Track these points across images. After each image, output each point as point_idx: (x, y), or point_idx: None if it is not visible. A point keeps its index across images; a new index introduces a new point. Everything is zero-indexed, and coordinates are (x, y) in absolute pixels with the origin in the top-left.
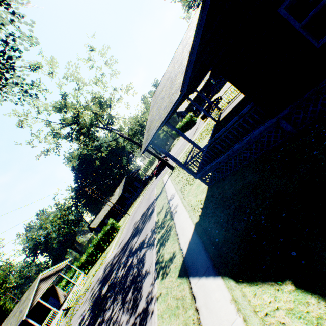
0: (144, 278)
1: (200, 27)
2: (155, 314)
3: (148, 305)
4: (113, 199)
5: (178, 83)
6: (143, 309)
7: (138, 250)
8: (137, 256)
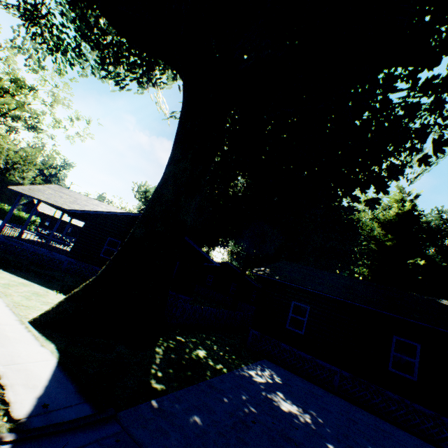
0: None
1: (100, 212)
2: None
3: None
4: None
5: (75, 207)
6: None
7: None
8: None
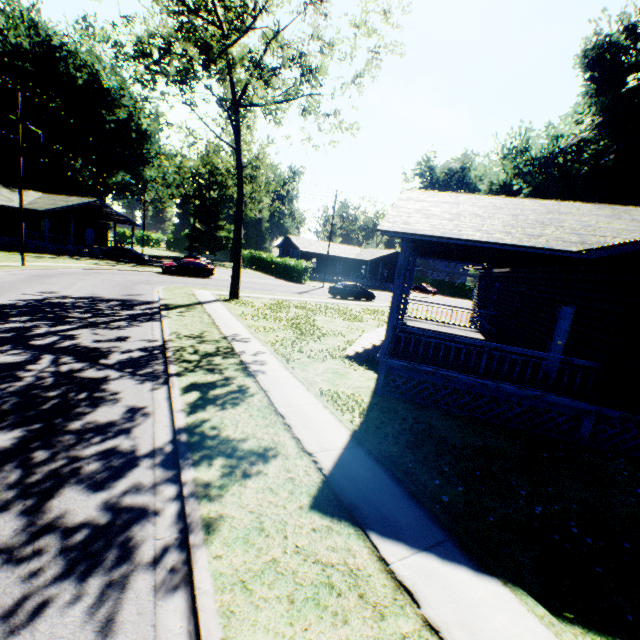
0: (104, 436)
1: None
2: (197, 564)
3: (136, 521)
4: (2, 196)
5: (559, 236)
6: (97, 521)
7: (66, 355)
8: (62, 366)
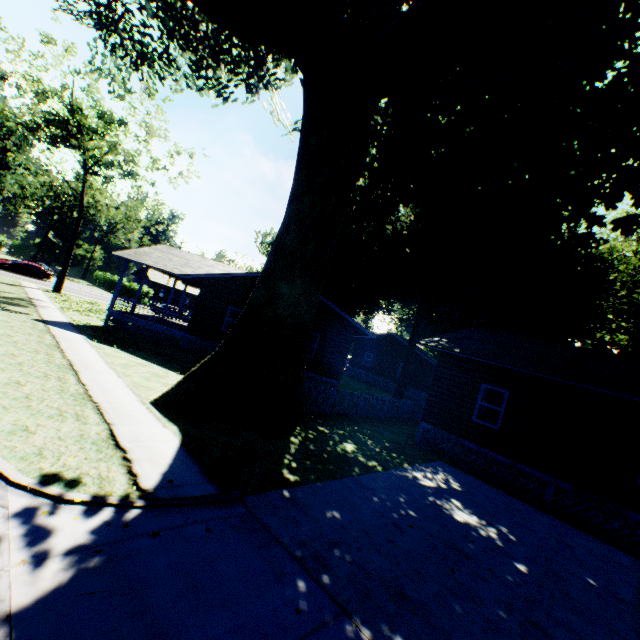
0: None
1: (216, 275)
2: None
3: None
4: None
5: (187, 271)
6: None
7: None
8: None
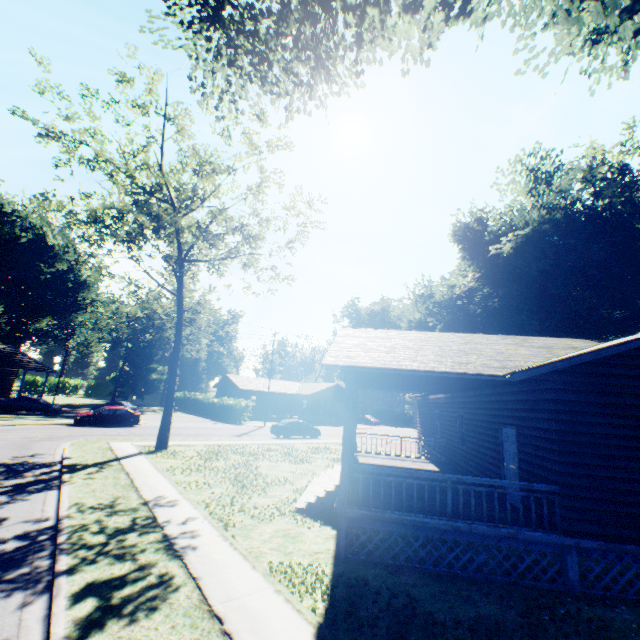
0: None
1: (596, 354)
2: None
3: None
4: None
5: (482, 362)
6: None
7: None
8: None
